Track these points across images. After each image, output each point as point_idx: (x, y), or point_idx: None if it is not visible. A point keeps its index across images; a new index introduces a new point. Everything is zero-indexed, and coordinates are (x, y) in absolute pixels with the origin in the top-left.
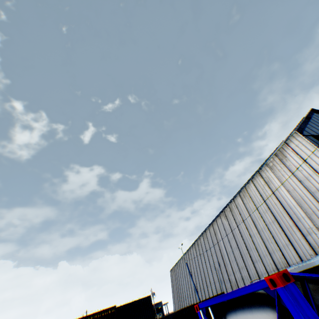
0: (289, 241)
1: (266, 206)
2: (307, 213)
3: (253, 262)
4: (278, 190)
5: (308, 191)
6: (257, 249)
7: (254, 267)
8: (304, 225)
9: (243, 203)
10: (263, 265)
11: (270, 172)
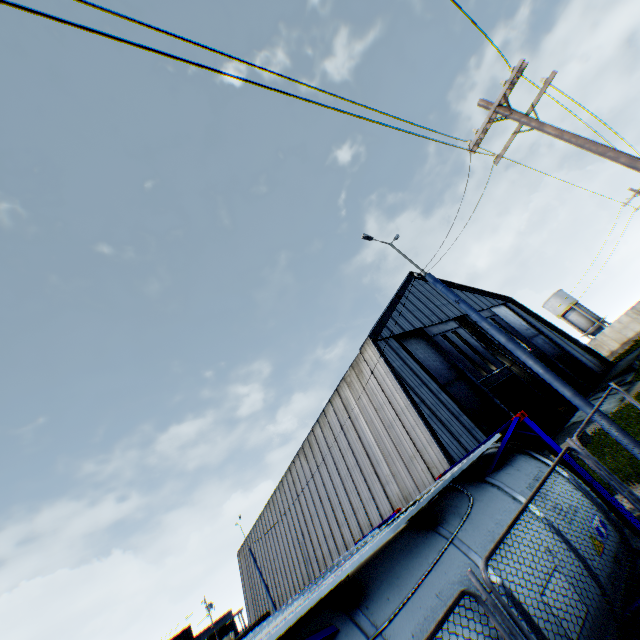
0: (371, 494)
1: (348, 442)
2: (385, 455)
3: (340, 526)
4: (358, 419)
5: (384, 425)
6: (343, 507)
7: (342, 534)
8: (383, 471)
9: (324, 435)
10: (350, 529)
11: (349, 391)
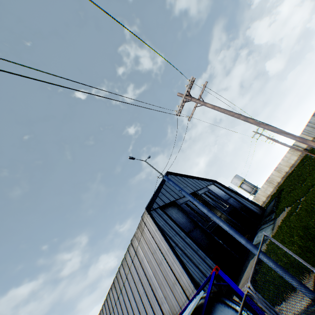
0: (154, 312)
1: (138, 276)
2: (159, 283)
3: None
4: (143, 260)
5: (157, 262)
6: None
7: None
8: (159, 294)
9: (125, 272)
10: None
11: (137, 242)
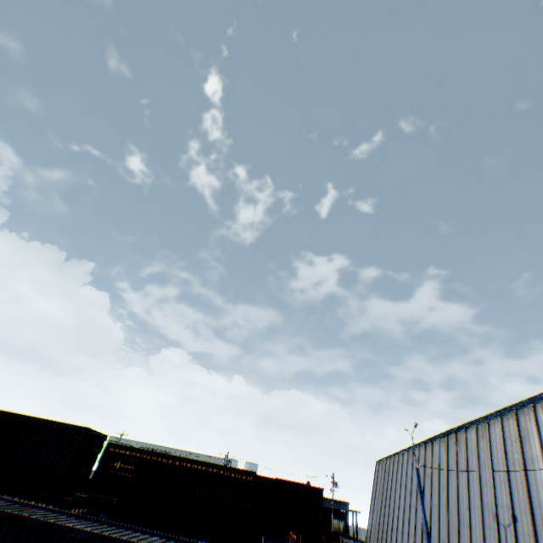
0: None
1: None
2: None
3: None
4: None
5: None
6: None
7: None
8: None
9: None
10: None
11: None
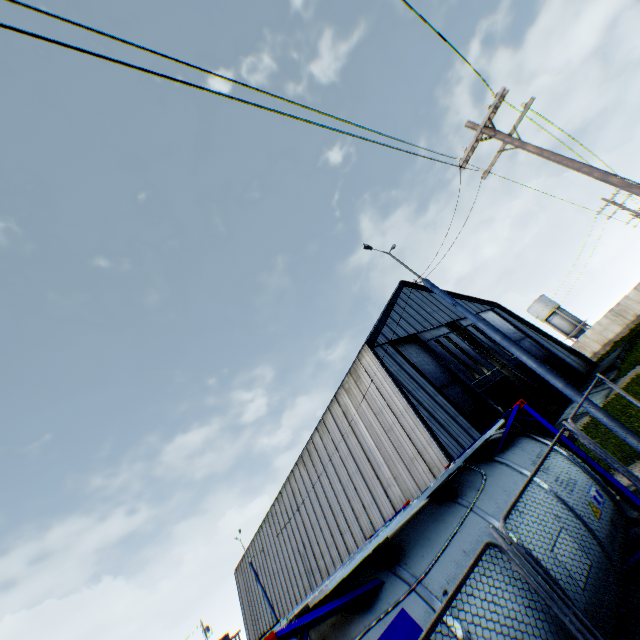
0: (373, 499)
1: (348, 448)
2: (385, 459)
3: (342, 533)
4: (358, 425)
5: (384, 428)
6: (345, 514)
7: (344, 541)
8: (384, 474)
9: (324, 443)
10: (353, 536)
11: (348, 398)
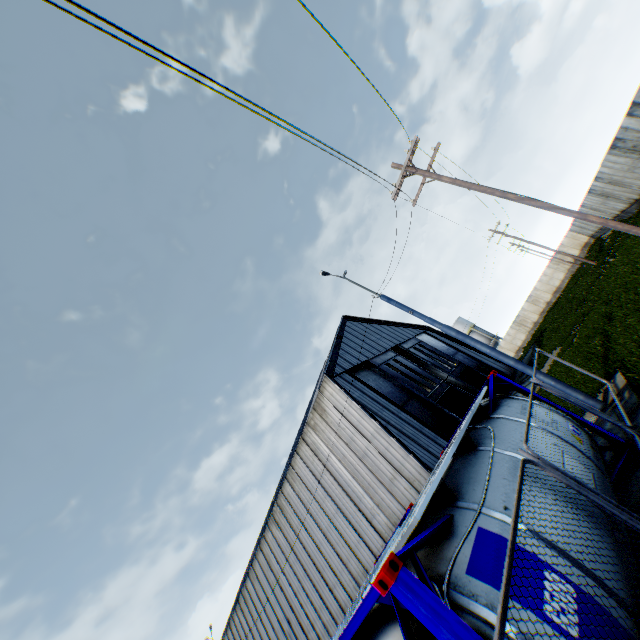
0: (359, 536)
1: (324, 488)
2: (365, 487)
3: (332, 589)
4: (330, 460)
5: (358, 456)
6: (331, 565)
7: (335, 598)
8: (366, 505)
9: (296, 491)
10: (344, 587)
11: (315, 434)
